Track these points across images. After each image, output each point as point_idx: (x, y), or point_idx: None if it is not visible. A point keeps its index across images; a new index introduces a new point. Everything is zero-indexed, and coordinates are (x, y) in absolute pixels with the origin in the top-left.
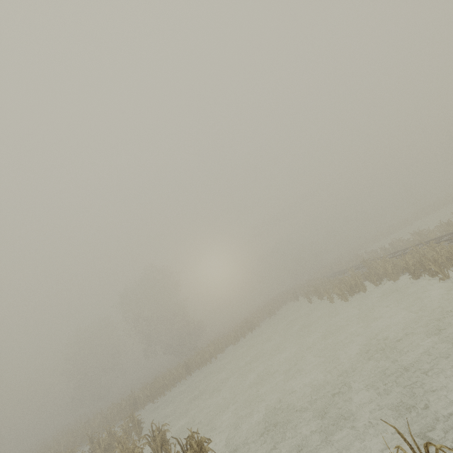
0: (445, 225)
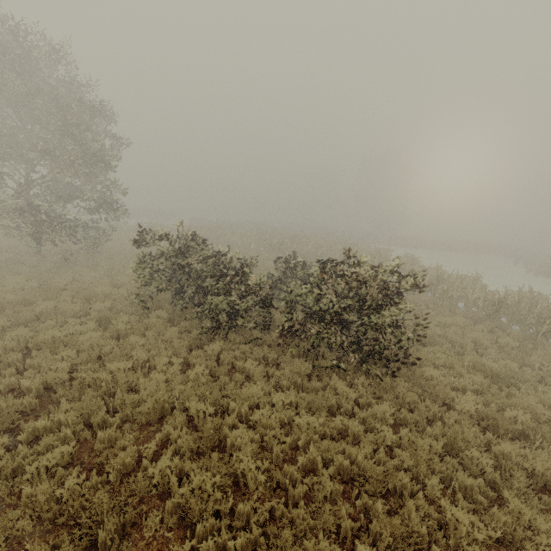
0: None
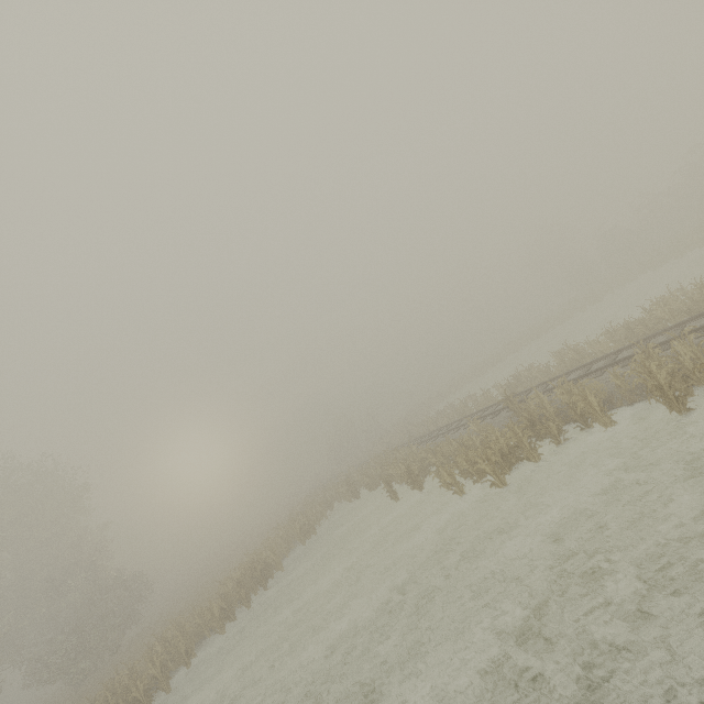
0: (623, 328)
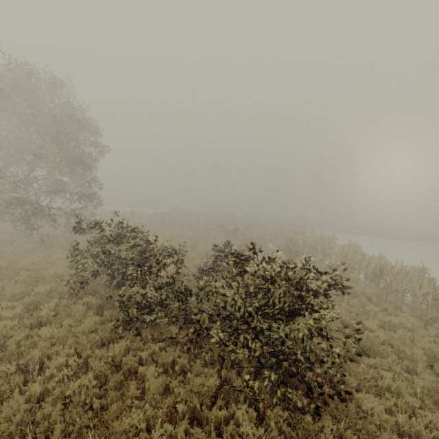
0: None
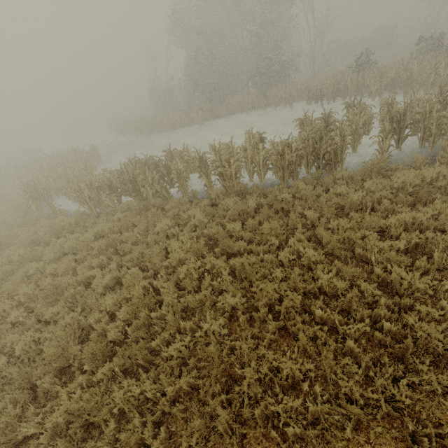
0: None
